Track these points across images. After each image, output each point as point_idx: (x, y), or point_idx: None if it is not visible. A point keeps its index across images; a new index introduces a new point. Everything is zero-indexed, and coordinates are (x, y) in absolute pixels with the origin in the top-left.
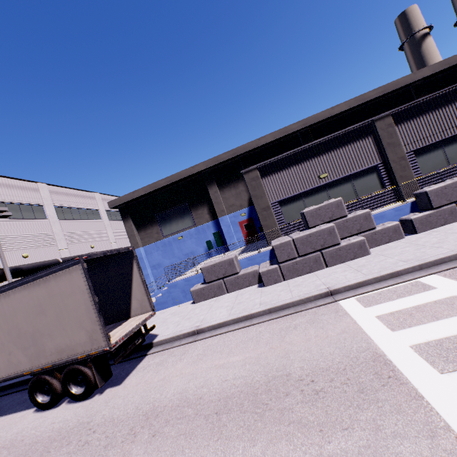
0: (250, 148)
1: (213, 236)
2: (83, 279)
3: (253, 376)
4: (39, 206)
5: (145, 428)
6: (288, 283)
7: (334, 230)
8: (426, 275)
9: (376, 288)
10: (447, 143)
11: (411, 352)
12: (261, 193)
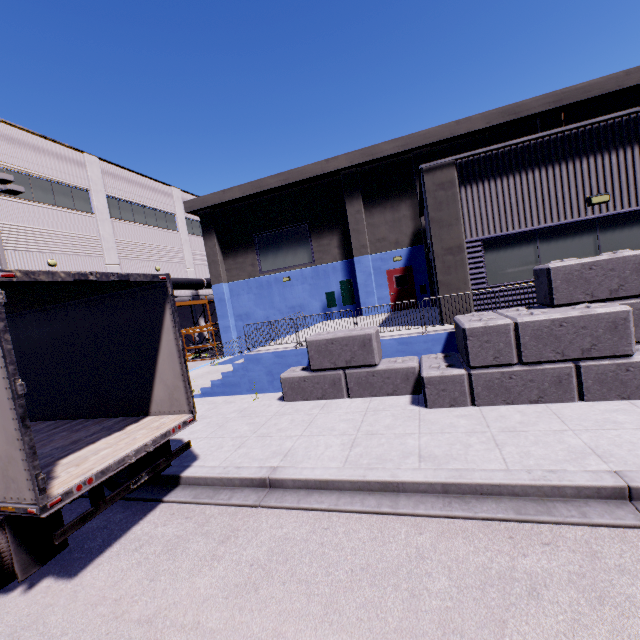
0: (438, 137)
1: (339, 286)
2: None
3: None
4: (83, 190)
5: None
6: (485, 415)
7: (627, 323)
8: None
9: None
10: None
11: None
12: (452, 216)
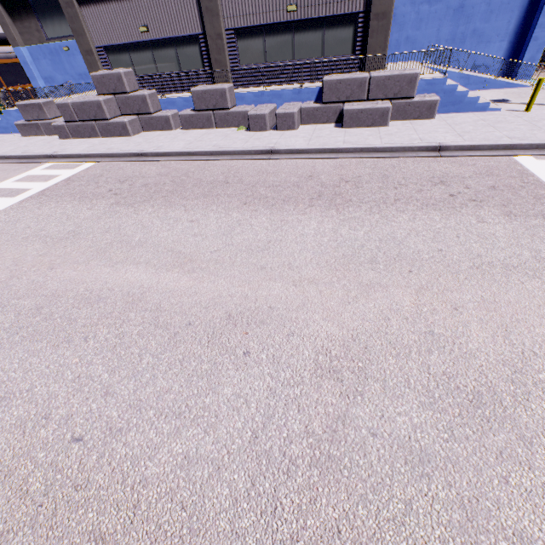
0: None
1: None
2: None
3: None
4: None
5: None
6: (68, 141)
7: (102, 106)
8: (94, 162)
9: (68, 162)
10: (270, 31)
11: None
12: (81, 29)
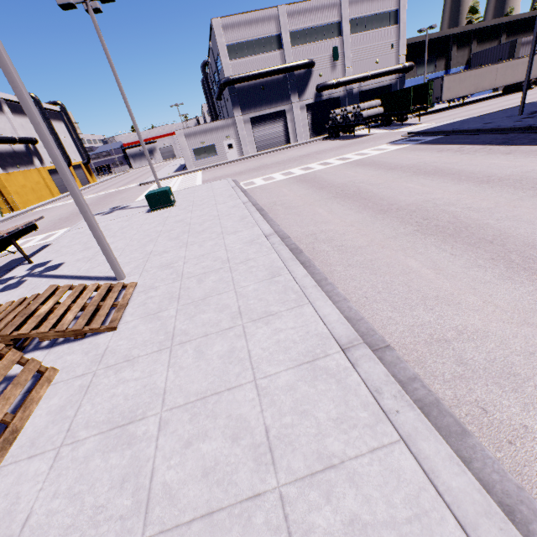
0: (483, 26)
1: None
2: None
3: None
4: None
5: None
6: None
7: None
8: None
9: None
10: None
11: None
12: (518, 52)
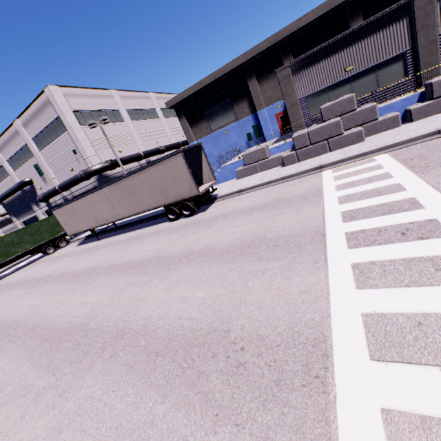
0: (290, 31)
1: (252, 129)
2: (183, 161)
3: (266, 201)
4: (117, 110)
5: (221, 218)
6: (300, 163)
7: (339, 124)
8: (380, 154)
9: (347, 163)
10: None
11: (333, 187)
12: (291, 90)
